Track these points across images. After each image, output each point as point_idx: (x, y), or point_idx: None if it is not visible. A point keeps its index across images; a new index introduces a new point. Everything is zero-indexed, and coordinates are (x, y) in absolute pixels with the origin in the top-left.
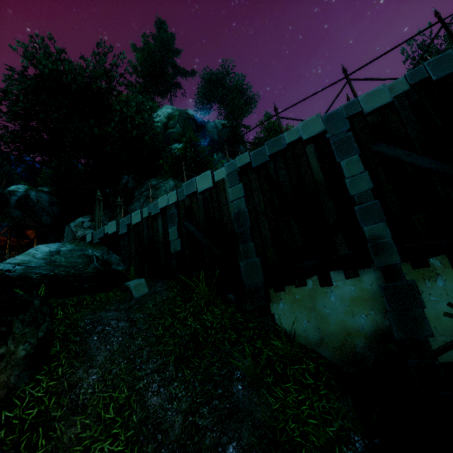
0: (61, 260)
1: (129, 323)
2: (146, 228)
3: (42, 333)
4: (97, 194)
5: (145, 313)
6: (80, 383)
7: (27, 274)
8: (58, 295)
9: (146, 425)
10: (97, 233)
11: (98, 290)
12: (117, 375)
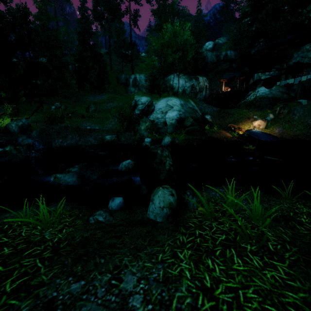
0: (273, 92)
1: (303, 110)
2: (307, 83)
3: (288, 109)
4: (284, 66)
5: (307, 108)
6: (294, 118)
7: (268, 97)
8: (279, 102)
9: (307, 125)
10: (283, 82)
11: (288, 102)
12: (301, 118)
